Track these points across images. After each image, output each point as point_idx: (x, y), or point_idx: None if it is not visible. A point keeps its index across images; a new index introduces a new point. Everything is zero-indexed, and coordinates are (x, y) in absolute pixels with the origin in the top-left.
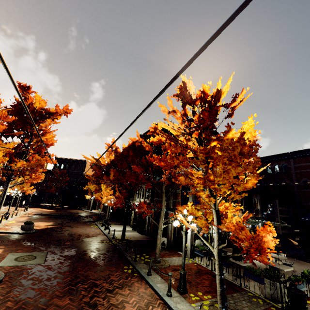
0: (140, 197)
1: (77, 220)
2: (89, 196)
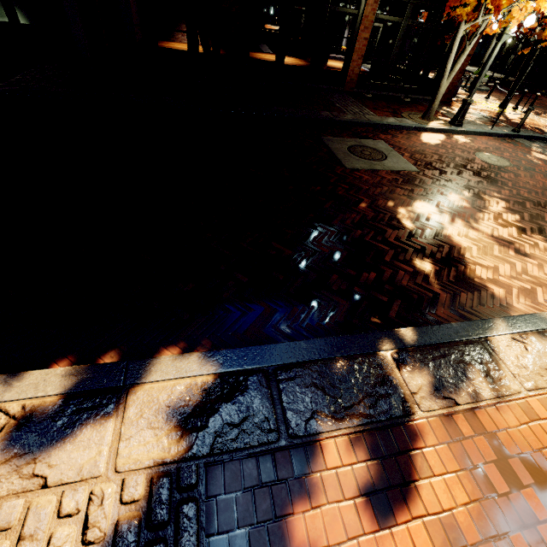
0: None
1: None
2: None
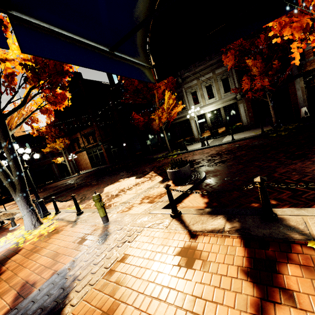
0: (205, 99)
1: (125, 170)
2: (61, 158)
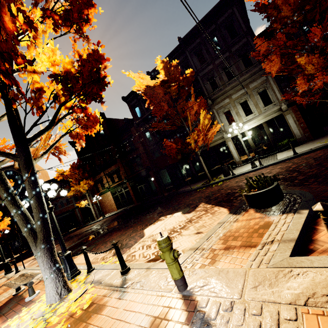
0: (241, 117)
1: (160, 206)
2: (85, 201)
